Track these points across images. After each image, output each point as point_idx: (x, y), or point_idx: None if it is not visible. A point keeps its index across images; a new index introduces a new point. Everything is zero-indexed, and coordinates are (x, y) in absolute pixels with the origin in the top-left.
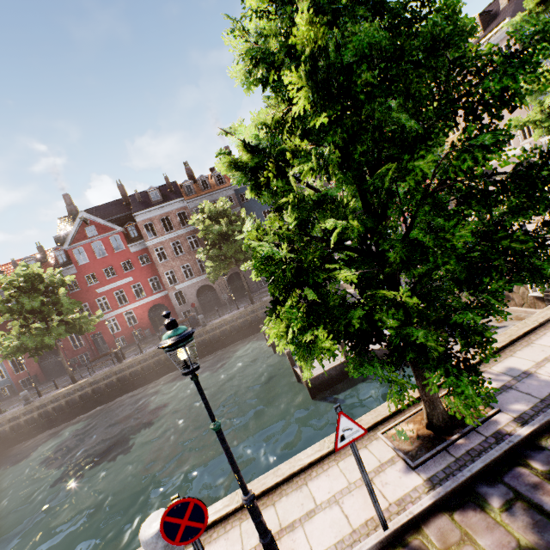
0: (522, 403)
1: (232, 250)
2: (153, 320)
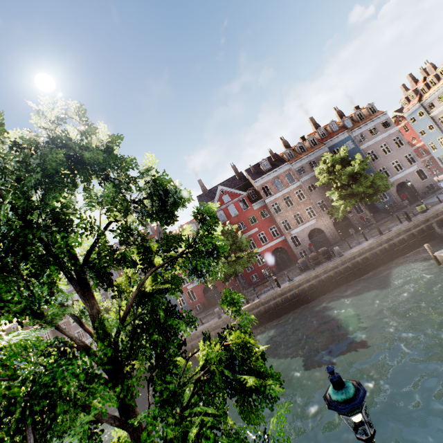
0: None
1: (363, 187)
2: (275, 260)
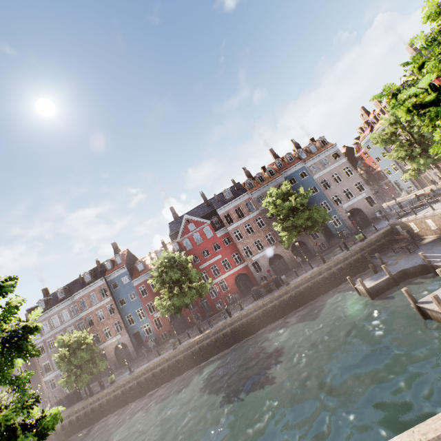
0: None
1: (301, 219)
2: (239, 286)
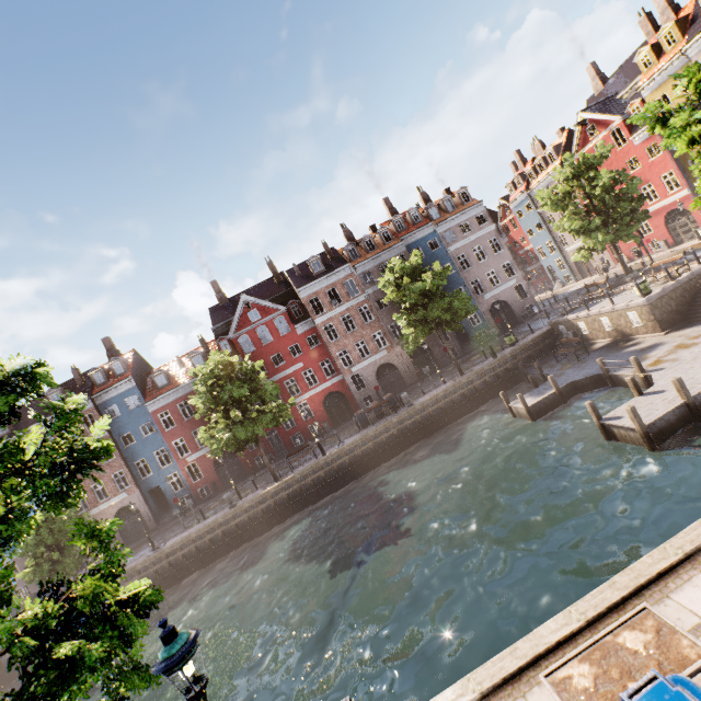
0: None
1: (437, 310)
2: (329, 411)
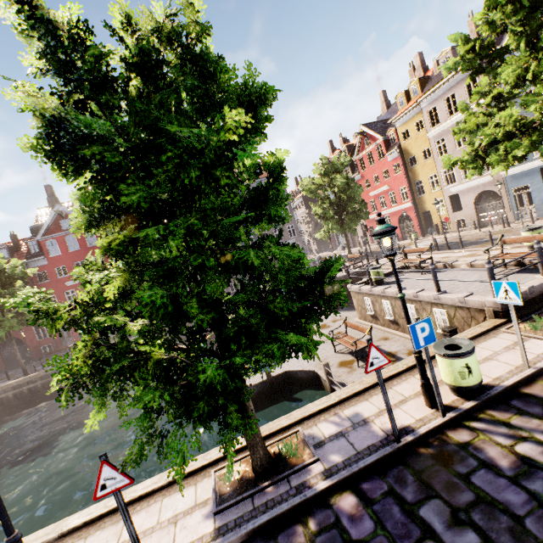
0: (341, 454)
1: None
2: None
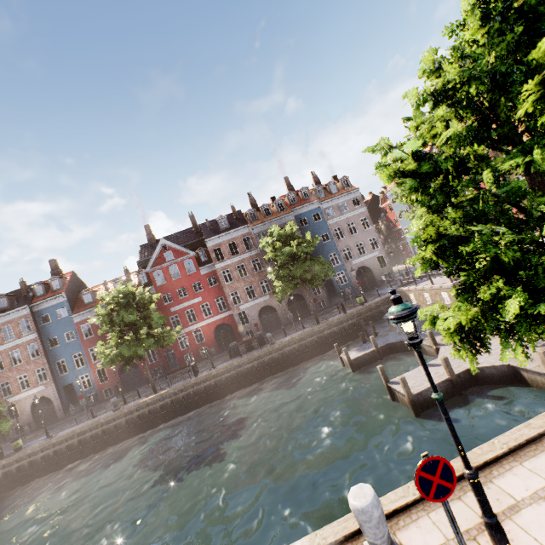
0: None
1: (301, 270)
2: (218, 338)
